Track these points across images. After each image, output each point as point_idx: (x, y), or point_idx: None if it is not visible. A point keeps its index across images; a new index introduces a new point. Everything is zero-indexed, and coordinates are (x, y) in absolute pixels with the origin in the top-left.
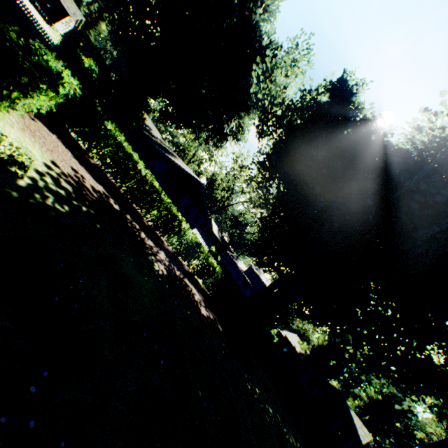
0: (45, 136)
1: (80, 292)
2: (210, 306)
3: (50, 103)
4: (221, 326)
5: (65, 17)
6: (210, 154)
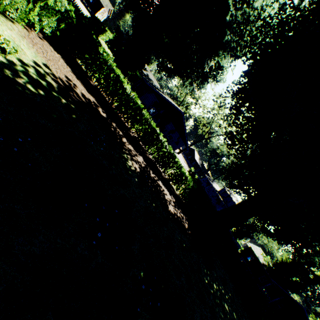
0: (47, 51)
1: (13, 147)
2: (179, 207)
3: (52, 24)
4: (187, 225)
5: (101, 8)
6: (195, 98)
